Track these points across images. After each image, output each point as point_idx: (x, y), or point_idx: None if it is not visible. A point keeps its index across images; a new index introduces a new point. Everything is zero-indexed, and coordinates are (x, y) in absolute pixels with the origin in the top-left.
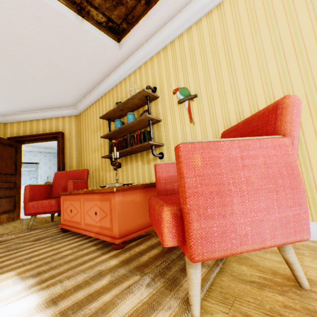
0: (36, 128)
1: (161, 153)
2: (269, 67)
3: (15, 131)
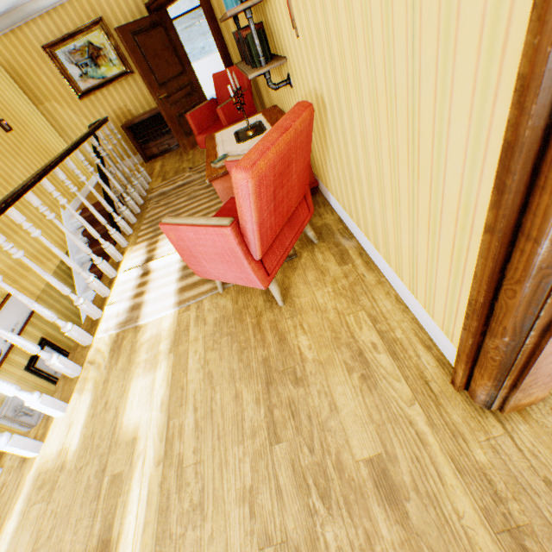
0: None
1: (288, 77)
2: None
3: None
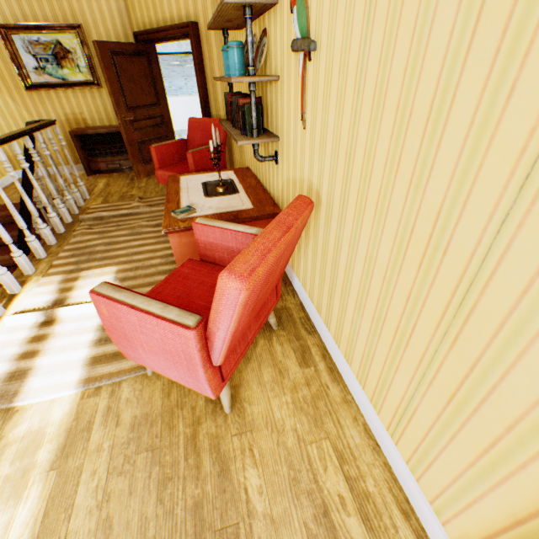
0: (160, 10)
1: (276, 154)
2: (431, 45)
3: (138, 17)
